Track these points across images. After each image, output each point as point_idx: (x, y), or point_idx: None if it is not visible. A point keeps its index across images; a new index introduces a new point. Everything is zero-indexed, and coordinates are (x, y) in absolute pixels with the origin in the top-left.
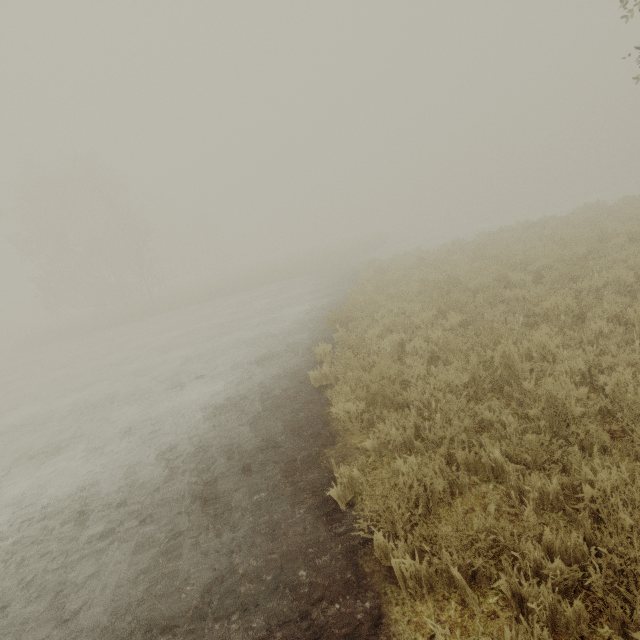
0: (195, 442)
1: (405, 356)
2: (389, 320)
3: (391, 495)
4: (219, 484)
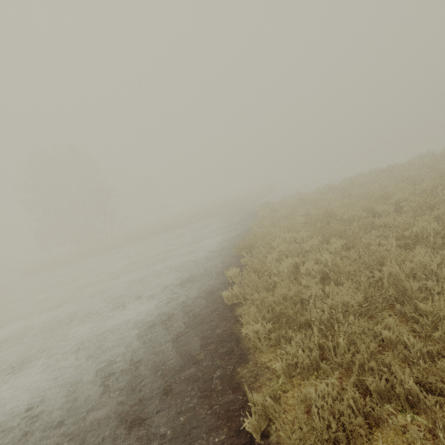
0: (130, 358)
1: (300, 277)
2: (284, 247)
3: (309, 438)
4: (145, 404)
